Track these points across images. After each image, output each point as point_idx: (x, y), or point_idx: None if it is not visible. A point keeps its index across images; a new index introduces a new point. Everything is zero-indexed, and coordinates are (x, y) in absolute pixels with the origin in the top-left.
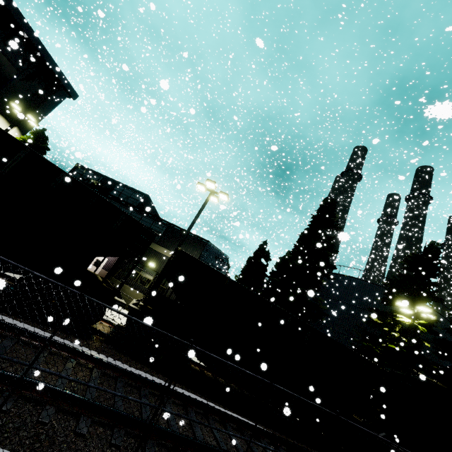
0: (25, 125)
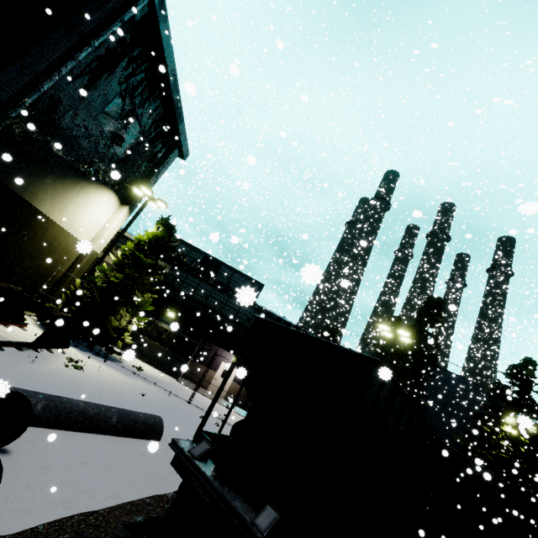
0: (135, 201)
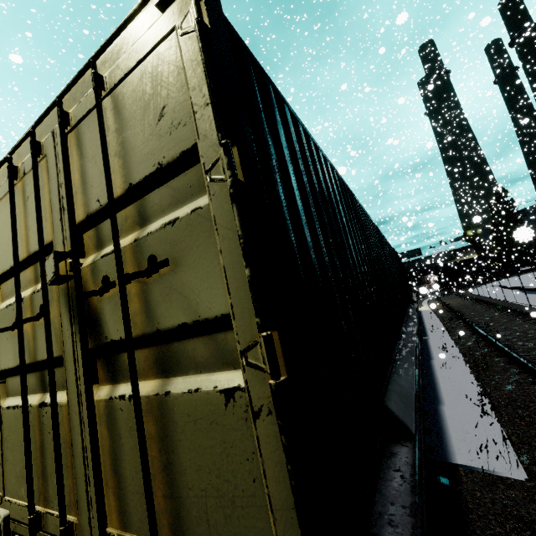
0: None
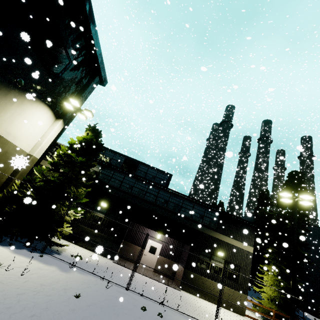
0: (67, 116)
